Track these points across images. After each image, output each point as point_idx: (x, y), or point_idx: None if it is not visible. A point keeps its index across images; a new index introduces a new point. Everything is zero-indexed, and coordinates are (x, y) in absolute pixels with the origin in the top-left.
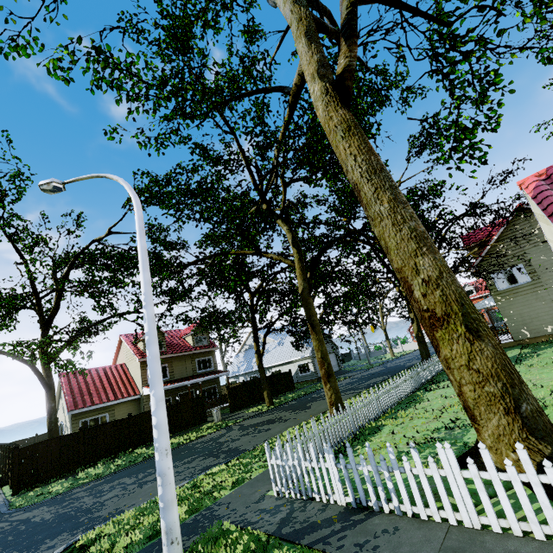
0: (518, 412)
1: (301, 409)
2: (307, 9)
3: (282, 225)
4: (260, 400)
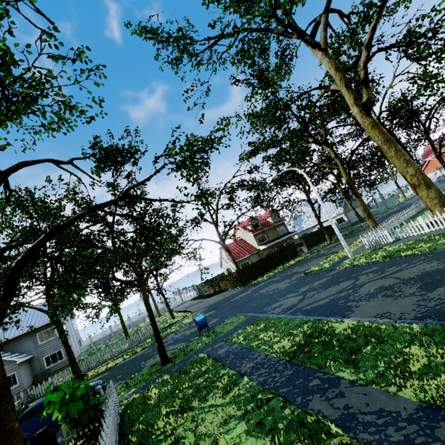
0: (443, 206)
1: (353, 237)
2: (343, 73)
3: (326, 148)
4: (321, 241)
